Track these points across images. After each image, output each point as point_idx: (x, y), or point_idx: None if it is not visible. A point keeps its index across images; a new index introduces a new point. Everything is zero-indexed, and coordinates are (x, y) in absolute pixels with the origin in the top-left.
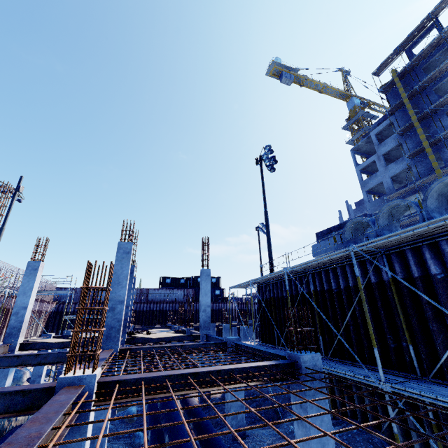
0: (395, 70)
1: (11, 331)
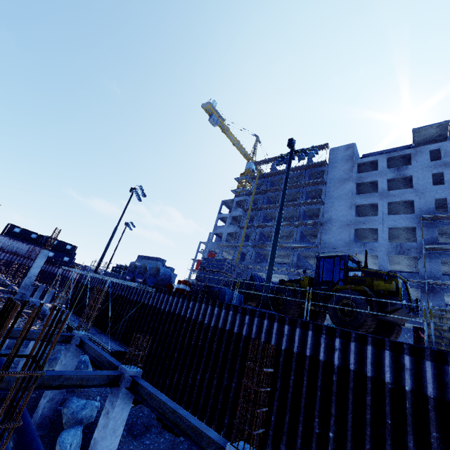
0: (260, 172)
1: None
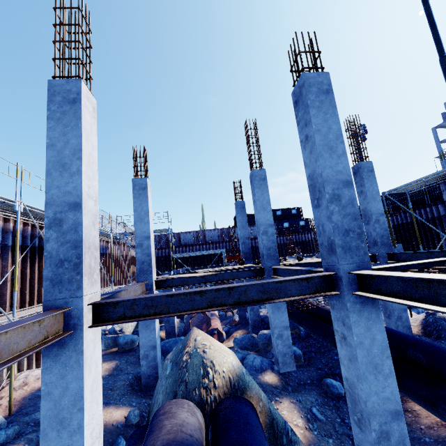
0: None
1: (141, 267)
